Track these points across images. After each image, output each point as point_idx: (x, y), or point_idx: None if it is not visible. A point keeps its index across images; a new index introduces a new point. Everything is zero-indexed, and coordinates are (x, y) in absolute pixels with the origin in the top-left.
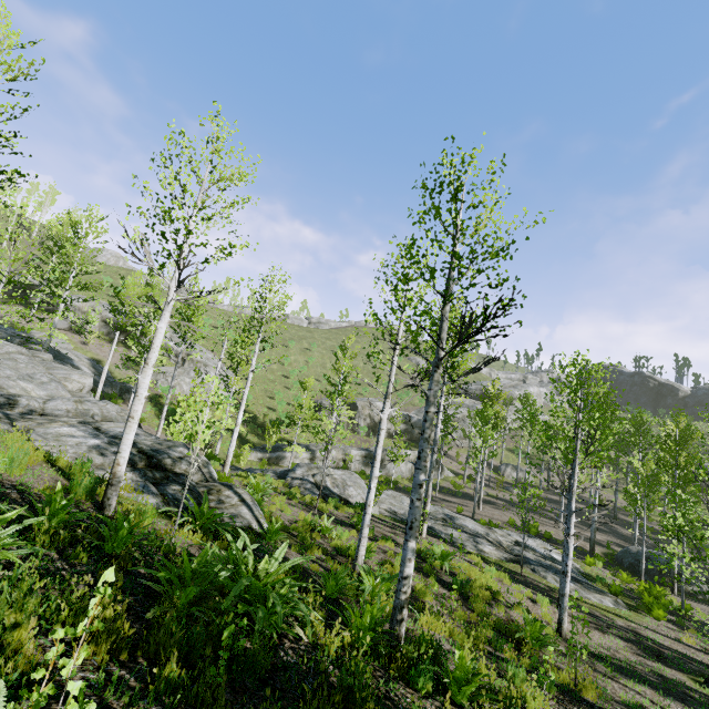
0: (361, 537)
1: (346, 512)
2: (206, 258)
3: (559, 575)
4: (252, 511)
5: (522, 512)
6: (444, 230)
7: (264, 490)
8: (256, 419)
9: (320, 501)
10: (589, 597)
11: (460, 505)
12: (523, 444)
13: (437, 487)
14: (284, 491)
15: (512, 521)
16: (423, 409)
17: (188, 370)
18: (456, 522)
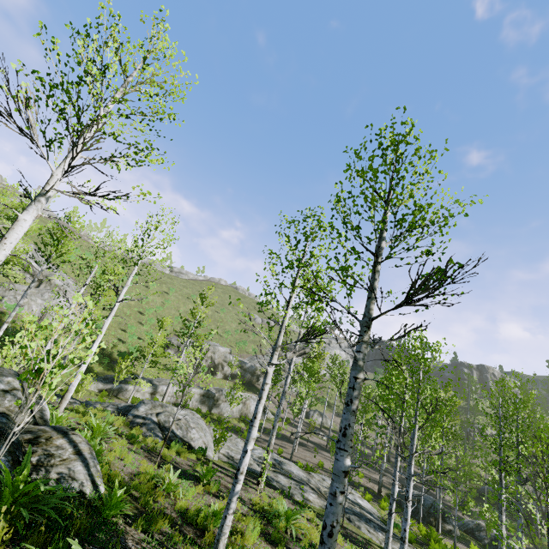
0: (227, 514)
1: (188, 458)
2: (112, 154)
3: (370, 524)
4: (87, 467)
5: (331, 456)
6: (390, 189)
7: (104, 432)
8: (104, 348)
9: (162, 444)
10: (395, 548)
11: (279, 446)
12: (332, 396)
13: (262, 429)
14: (124, 431)
15: (321, 463)
16: (255, 357)
17: (43, 292)
18: (284, 467)
